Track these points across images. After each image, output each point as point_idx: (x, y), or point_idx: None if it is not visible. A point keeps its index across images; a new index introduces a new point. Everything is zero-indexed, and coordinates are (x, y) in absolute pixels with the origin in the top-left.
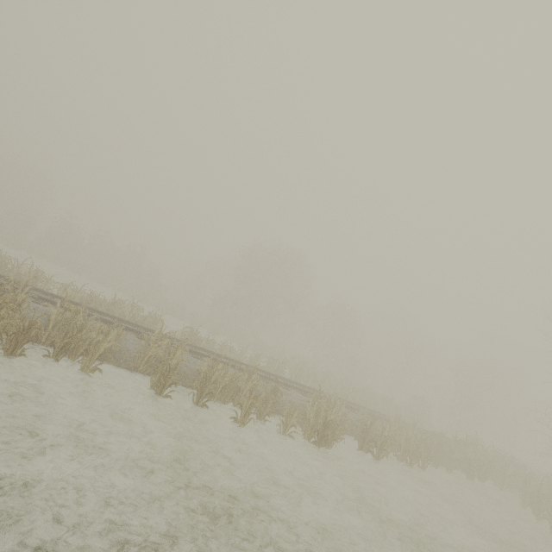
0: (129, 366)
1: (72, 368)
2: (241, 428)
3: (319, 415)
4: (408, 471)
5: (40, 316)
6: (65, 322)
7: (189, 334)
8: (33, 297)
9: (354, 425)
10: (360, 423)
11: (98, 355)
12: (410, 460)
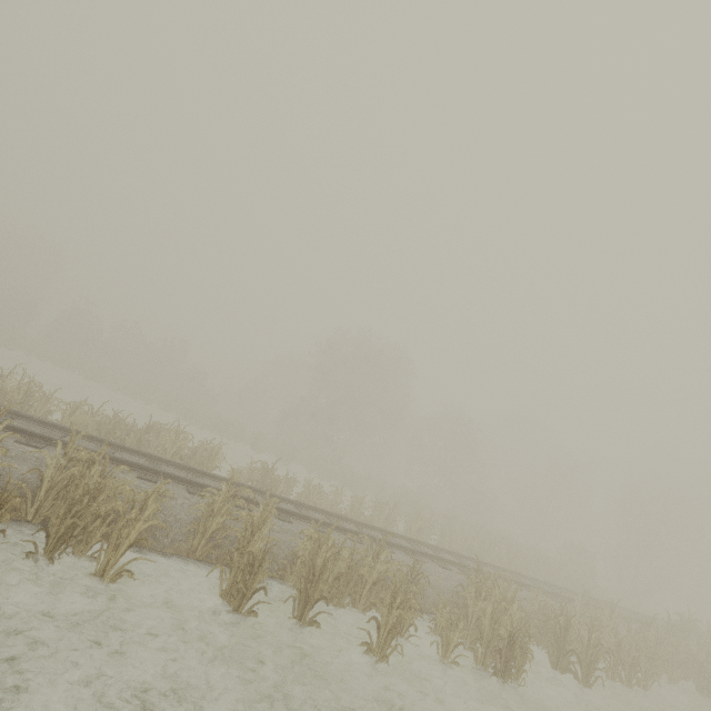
0: (179, 549)
1: (79, 569)
2: (379, 663)
3: (495, 619)
4: (625, 696)
5: (26, 472)
6: (69, 479)
7: (261, 473)
8: (17, 434)
9: (527, 616)
10: (536, 612)
11: (128, 546)
12: (627, 677)
